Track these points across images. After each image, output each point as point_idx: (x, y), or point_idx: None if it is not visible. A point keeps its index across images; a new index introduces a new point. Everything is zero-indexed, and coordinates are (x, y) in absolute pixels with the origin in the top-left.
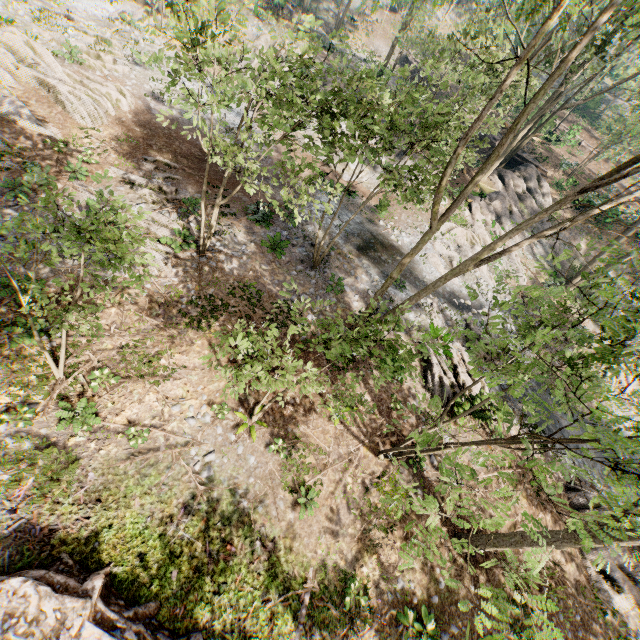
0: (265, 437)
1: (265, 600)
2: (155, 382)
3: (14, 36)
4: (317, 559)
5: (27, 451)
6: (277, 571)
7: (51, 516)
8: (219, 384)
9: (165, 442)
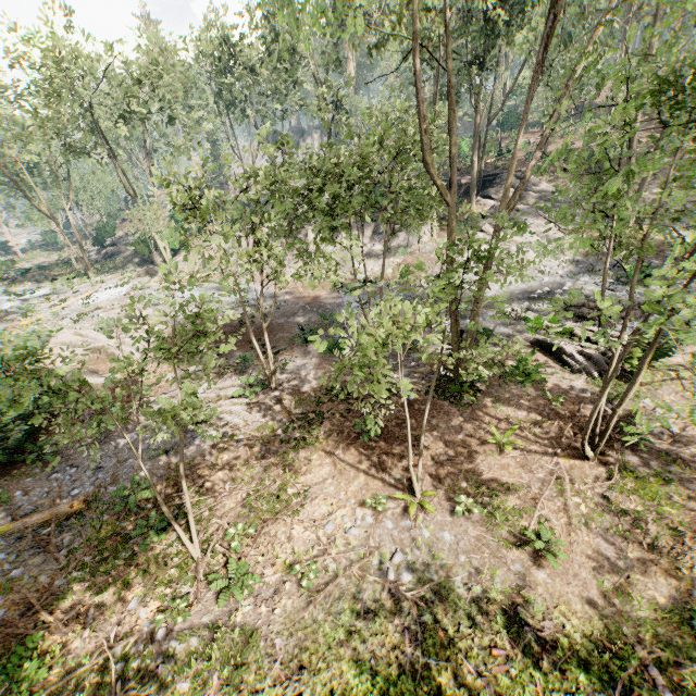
0: (443, 506)
1: None
2: (293, 512)
3: (64, 334)
4: (621, 613)
5: (197, 648)
6: (582, 655)
7: None
8: (359, 481)
9: (339, 567)
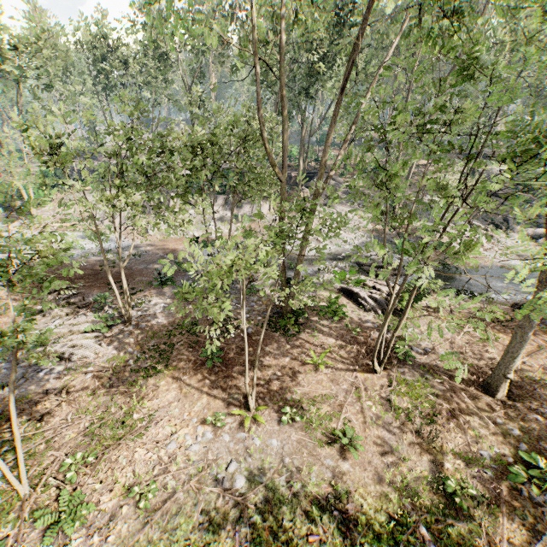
0: (272, 417)
1: None
2: (137, 436)
3: None
4: (401, 488)
5: None
6: (375, 527)
7: None
8: (202, 402)
9: (178, 483)
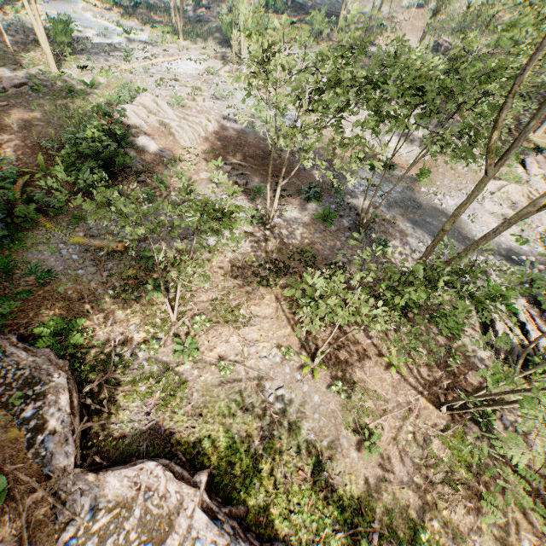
0: (326, 379)
1: (335, 529)
2: (237, 327)
3: (146, 97)
4: (383, 501)
5: (155, 372)
6: (344, 504)
7: (170, 421)
8: (285, 331)
9: (245, 375)
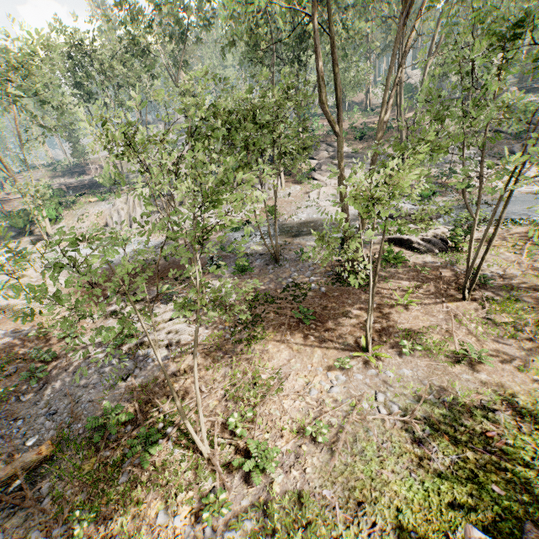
0: (390, 353)
1: None
2: (277, 391)
3: None
4: None
5: (254, 528)
6: None
7: None
8: (317, 354)
9: (339, 419)
